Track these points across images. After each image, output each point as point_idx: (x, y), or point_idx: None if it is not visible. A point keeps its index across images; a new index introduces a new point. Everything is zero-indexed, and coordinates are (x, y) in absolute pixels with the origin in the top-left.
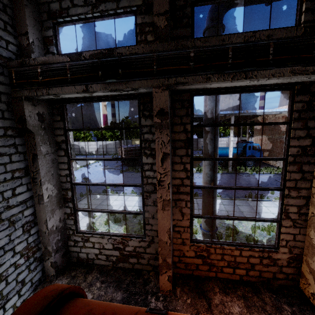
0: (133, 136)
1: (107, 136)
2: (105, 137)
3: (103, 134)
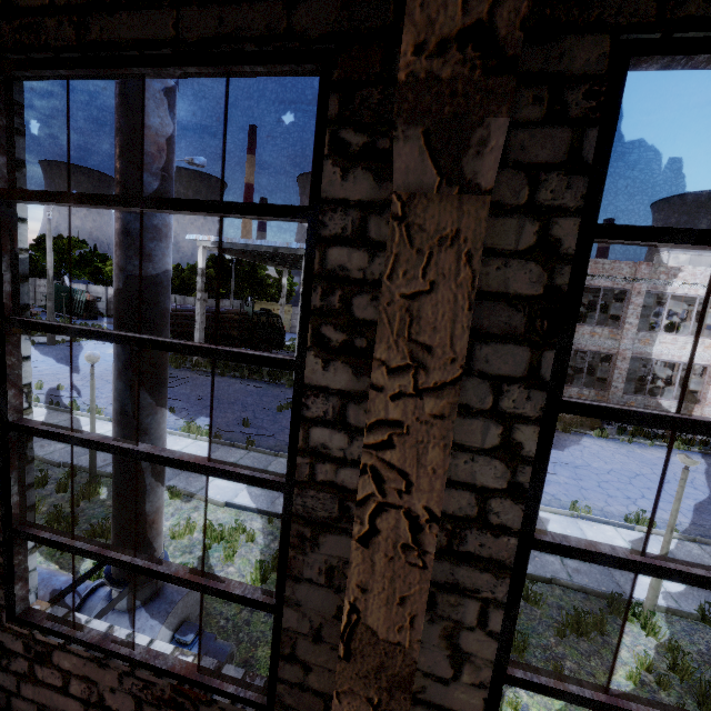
0: (264, 294)
1: (192, 285)
2: (187, 286)
3: (183, 280)
